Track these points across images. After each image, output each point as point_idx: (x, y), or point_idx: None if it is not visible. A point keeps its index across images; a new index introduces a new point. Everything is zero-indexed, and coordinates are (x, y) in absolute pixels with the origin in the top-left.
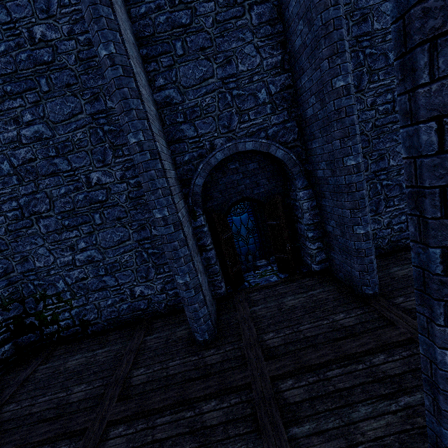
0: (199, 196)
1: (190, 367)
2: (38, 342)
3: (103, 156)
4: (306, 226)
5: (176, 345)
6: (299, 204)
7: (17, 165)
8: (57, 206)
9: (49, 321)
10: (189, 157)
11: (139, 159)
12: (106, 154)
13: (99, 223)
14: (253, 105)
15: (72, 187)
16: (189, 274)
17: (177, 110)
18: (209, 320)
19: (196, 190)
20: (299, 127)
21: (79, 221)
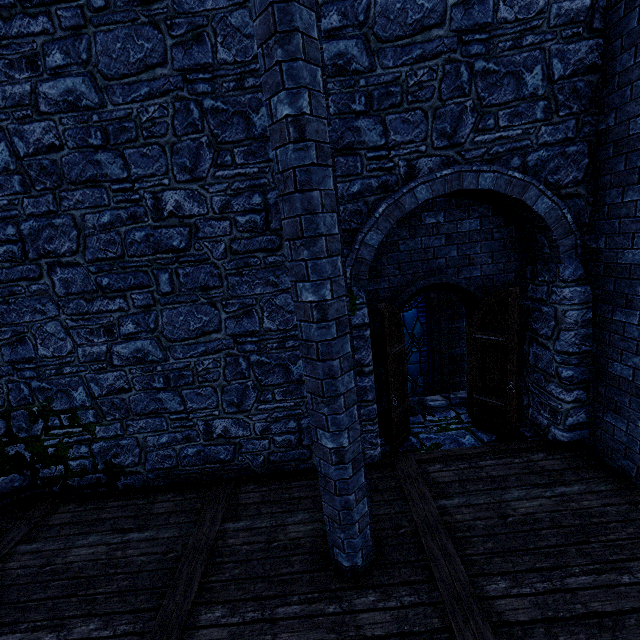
0: (366, 267)
1: (324, 632)
2: (25, 490)
3: (193, 160)
4: (560, 355)
5: (289, 560)
6: (555, 312)
7: (25, 154)
8: (92, 246)
9: (50, 456)
10: (361, 186)
11: (291, 158)
12: (199, 157)
13: (165, 291)
14: (509, 97)
15: (125, 213)
16: (348, 430)
17: (355, 87)
18: (368, 527)
19: (363, 255)
20: (591, 156)
21: (129, 282)
